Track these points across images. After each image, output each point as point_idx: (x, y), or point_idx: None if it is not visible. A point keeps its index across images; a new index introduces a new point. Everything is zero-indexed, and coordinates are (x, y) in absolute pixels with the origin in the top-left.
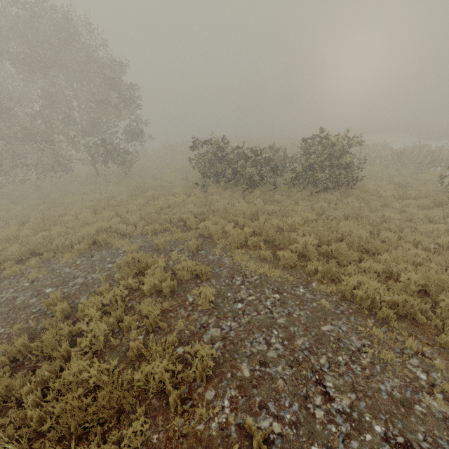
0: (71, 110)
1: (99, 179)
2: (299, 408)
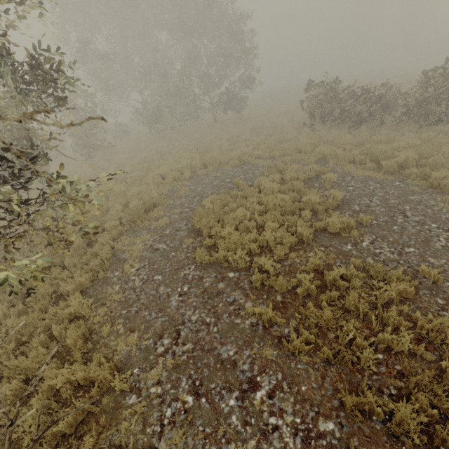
0: (202, 66)
1: (217, 125)
2: (388, 218)
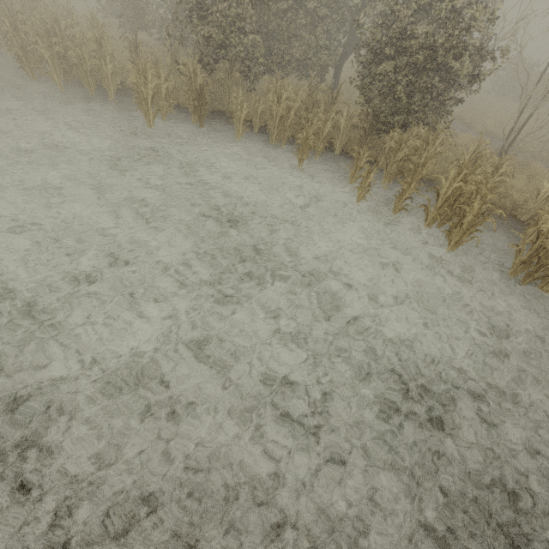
0: None
1: None
2: None
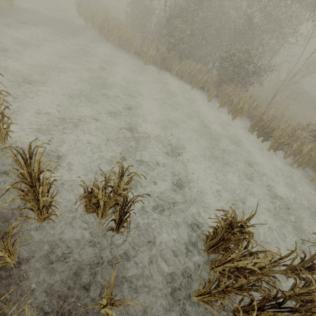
0: None
1: None
2: None
